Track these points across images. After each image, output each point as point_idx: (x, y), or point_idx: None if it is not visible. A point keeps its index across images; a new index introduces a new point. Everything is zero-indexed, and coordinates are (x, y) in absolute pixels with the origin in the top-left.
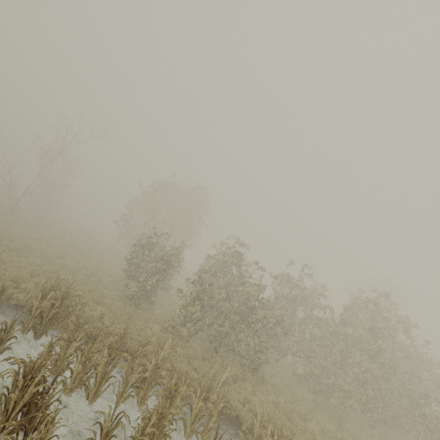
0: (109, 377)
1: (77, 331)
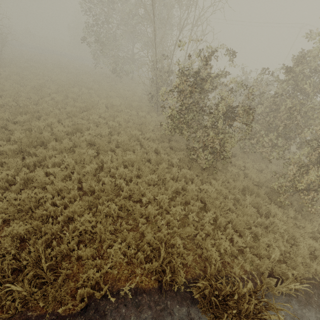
0: None
1: None
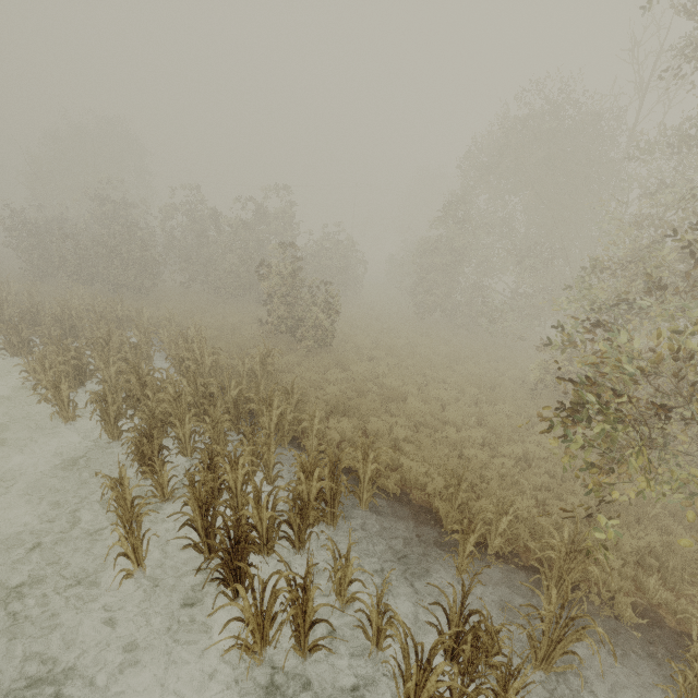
0: None
1: None
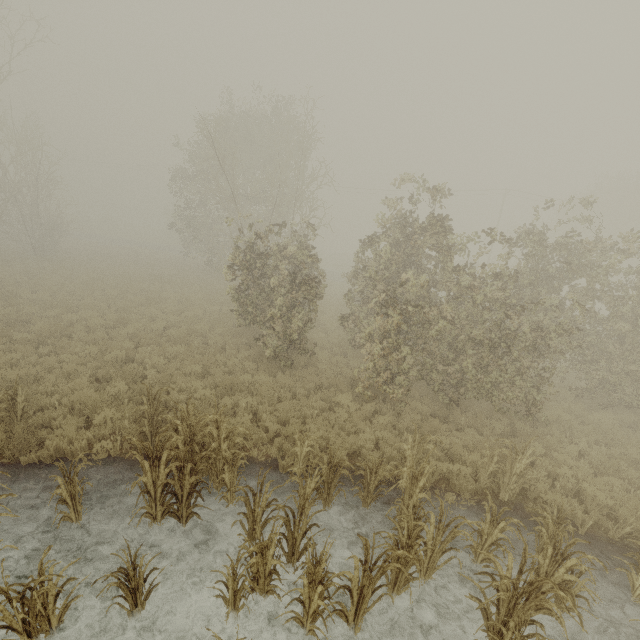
0: (376, 588)
1: (254, 501)
